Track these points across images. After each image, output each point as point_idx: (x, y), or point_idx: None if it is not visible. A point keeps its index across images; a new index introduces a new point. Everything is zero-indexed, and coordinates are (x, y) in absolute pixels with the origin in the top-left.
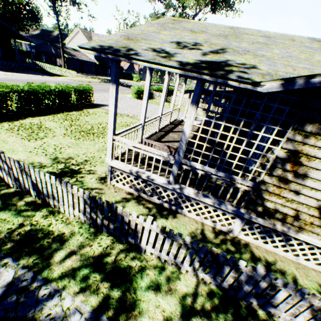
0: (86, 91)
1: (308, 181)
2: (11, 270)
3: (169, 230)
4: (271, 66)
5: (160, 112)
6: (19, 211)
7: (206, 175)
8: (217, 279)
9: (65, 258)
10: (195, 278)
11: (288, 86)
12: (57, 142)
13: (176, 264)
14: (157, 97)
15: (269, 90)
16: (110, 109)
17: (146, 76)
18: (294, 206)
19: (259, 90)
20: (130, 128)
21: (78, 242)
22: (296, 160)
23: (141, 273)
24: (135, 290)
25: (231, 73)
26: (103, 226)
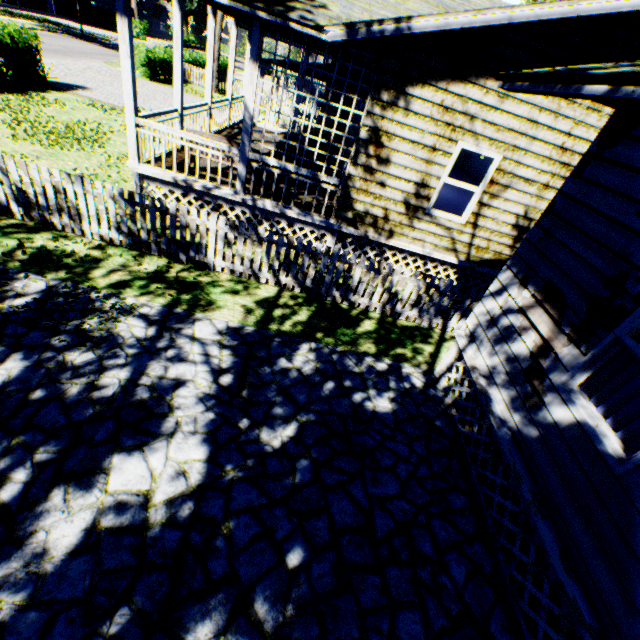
0: (20, 44)
1: (392, 169)
2: (40, 282)
3: (240, 225)
4: (345, 10)
5: (208, 96)
6: (5, 234)
7: (291, 193)
8: (299, 278)
9: (109, 274)
10: (278, 286)
11: (352, 35)
12: (6, 149)
13: (254, 273)
14: (197, 79)
15: (334, 39)
16: (124, 66)
17: (174, 13)
18: (383, 205)
19: (325, 38)
20: (160, 112)
21: (121, 263)
22: (378, 142)
23: (213, 285)
24: (209, 295)
25: (294, 12)
26: (150, 245)
